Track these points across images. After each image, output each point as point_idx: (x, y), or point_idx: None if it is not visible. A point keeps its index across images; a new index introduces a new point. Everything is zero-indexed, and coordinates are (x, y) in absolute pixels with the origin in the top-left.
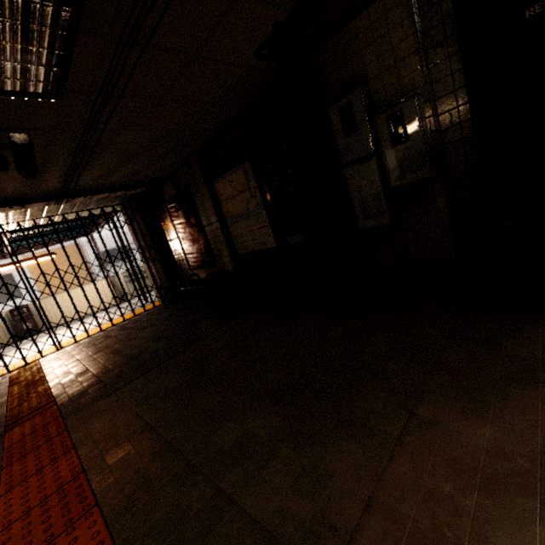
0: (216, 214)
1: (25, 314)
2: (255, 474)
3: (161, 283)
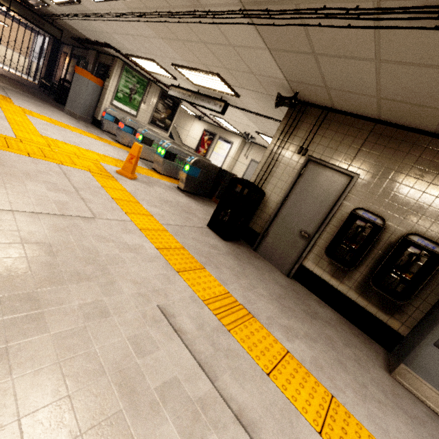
0: (67, 67)
1: None
2: (2, 81)
3: (42, 77)
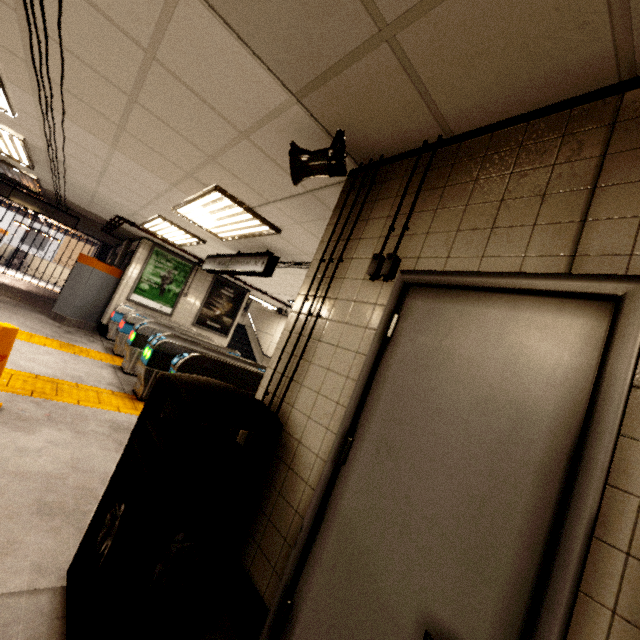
0: None
1: (21, 256)
2: None
3: None
